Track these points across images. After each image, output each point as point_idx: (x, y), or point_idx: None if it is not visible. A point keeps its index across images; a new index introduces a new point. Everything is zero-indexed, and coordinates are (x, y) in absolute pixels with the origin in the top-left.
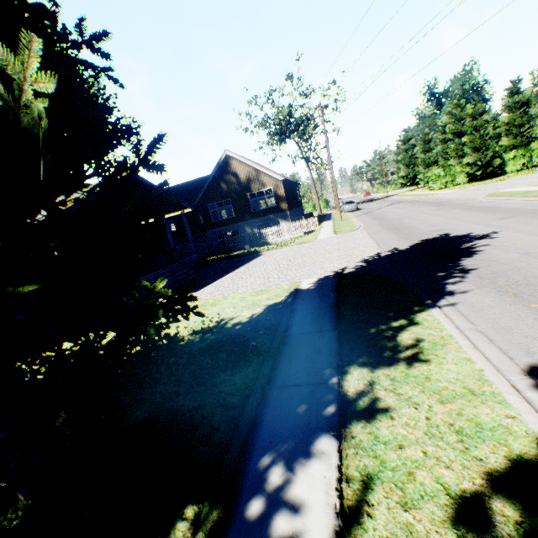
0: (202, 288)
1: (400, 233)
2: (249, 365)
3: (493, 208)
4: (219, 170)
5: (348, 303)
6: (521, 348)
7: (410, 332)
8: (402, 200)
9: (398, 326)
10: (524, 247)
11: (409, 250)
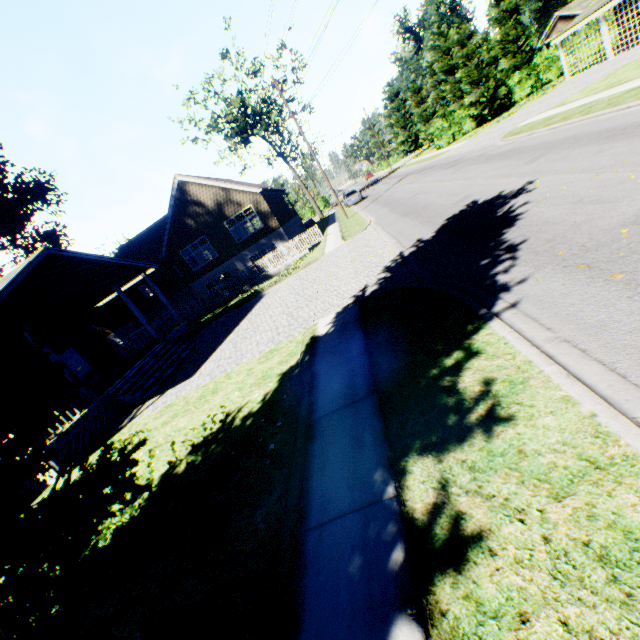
0: (199, 369)
1: (419, 216)
2: (271, 489)
3: (516, 150)
4: (177, 203)
5: (381, 342)
6: (631, 354)
7: (473, 371)
8: (410, 171)
9: (454, 365)
10: (573, 193)
11: (437, 238)
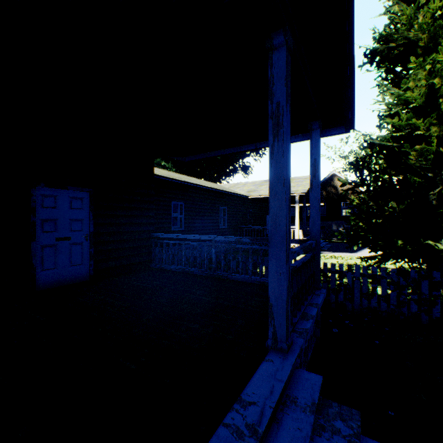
0: (355, 252)
1: None
2: None
3: None
4: (323, 182)
5: None
6: None
7: None
8: None
9: None
10: None
11: None
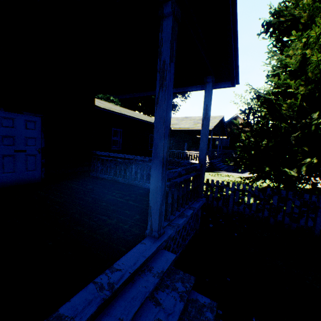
0: (243, 173)
1: None
2: None
3: None
4: (229, 121)
5: None
6: None
7: None
8: None
9: None
10: None
11: None
